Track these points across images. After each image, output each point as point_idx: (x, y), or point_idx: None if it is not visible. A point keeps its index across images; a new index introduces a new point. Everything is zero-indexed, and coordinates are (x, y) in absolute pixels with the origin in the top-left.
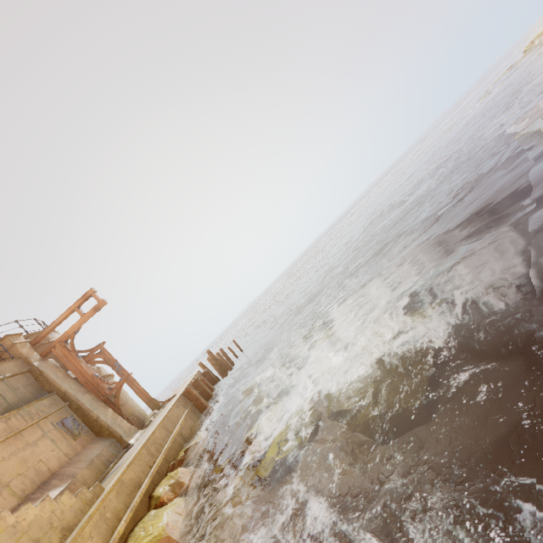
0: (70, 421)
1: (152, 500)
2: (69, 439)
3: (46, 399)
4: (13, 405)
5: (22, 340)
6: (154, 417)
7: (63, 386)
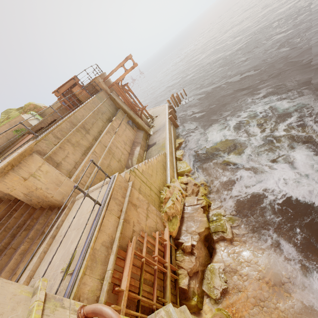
0: (131, 122)
1: (176, 158)
2: (131, 129)
3: (120, 112)
4: (112, 114)
5: (101, 80)
6: (153, 124)
7: (123, 106)
